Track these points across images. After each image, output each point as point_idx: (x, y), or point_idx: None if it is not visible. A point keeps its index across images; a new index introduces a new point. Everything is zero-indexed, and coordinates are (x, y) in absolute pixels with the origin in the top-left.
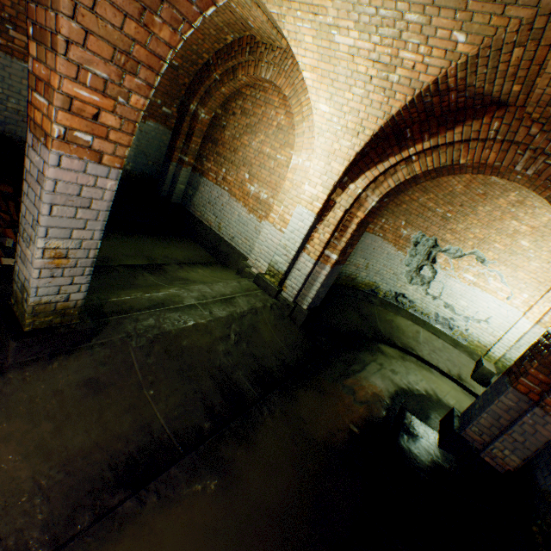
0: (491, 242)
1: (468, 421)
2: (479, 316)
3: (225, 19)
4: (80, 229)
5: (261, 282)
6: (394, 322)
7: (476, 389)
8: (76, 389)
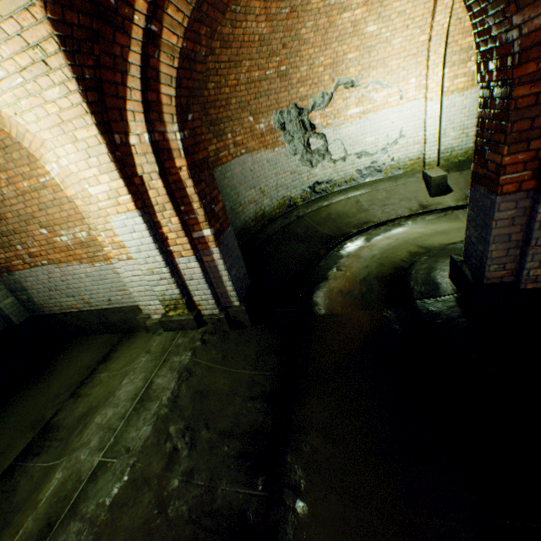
0: (343, 58)
1: (480, 264)
2: (392, 137)
3: None
4: None
5: (172, 325)
6: (332, 213)
7: (443, 203)
8: None
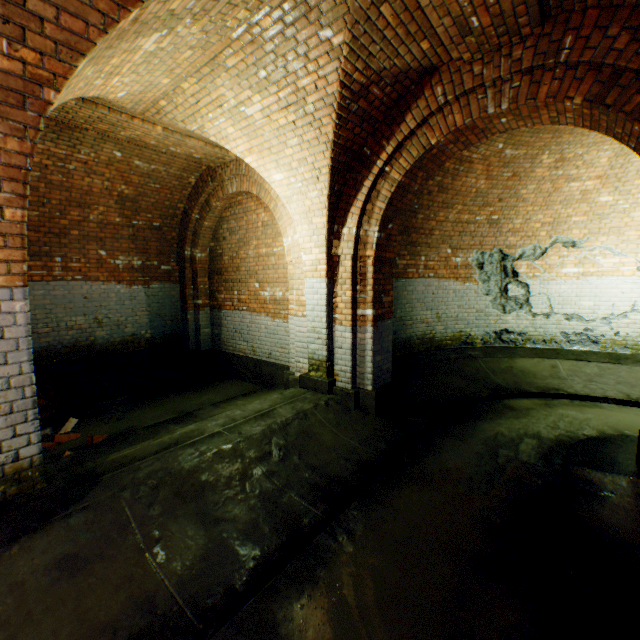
0: (565, 219)
1: None
2: (620, 308)
3: (179, 166)
4: (1, 365)
5: (308, 383)
6: (515, 367)
7: None
8: (43, 575)
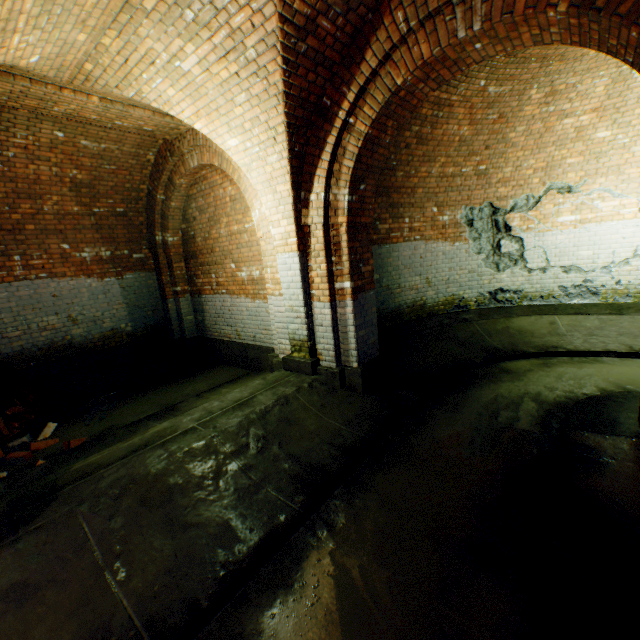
0: (560, 162)
1: None
2: (621, 255)
3: (132, 143)
4: None
5: (291, 365)
6: (511, 328)
7: None
8: None
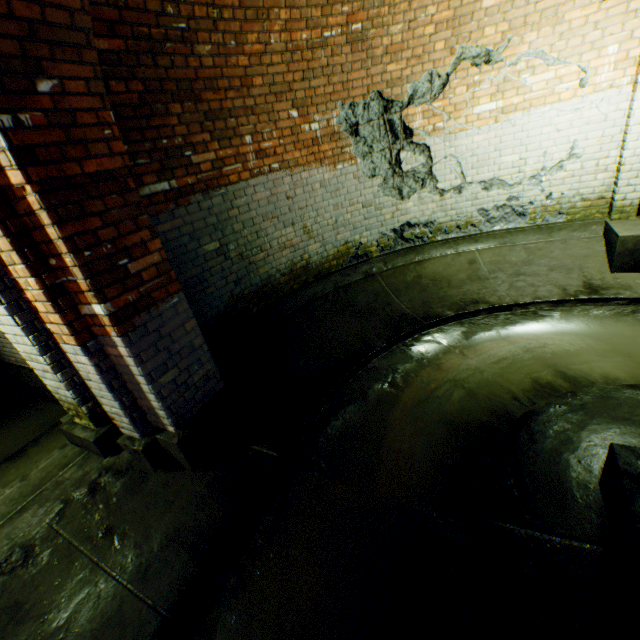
0: (473, 7)
1: None
2: (554, 157)
3: None
4: None
5: (75, 439)
6: (424, 276)
7: (636, 287)
8: None
